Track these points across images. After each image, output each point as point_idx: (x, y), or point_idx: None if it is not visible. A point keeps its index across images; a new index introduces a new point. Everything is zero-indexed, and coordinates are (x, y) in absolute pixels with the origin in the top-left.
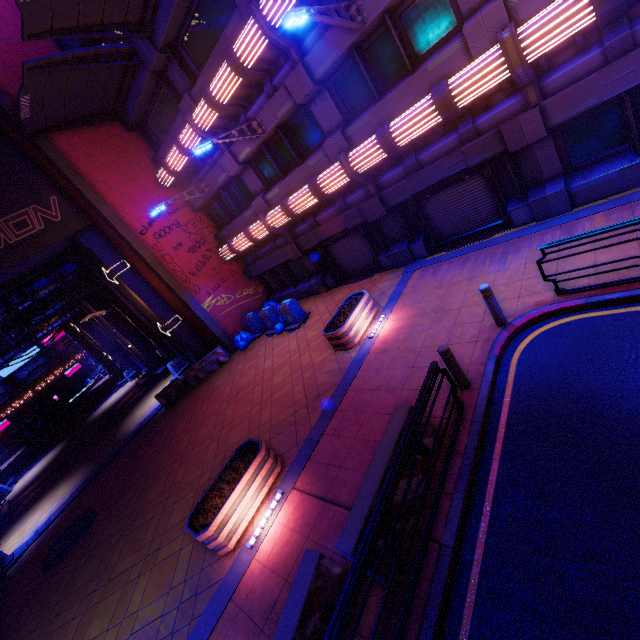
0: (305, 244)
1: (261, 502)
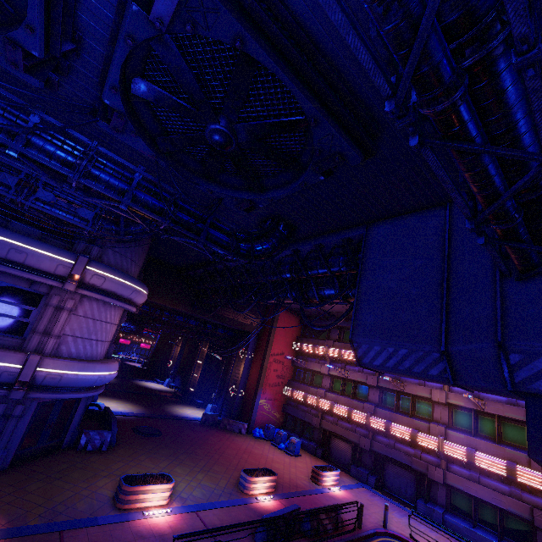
0: (324, 425)
1: (262, 493)
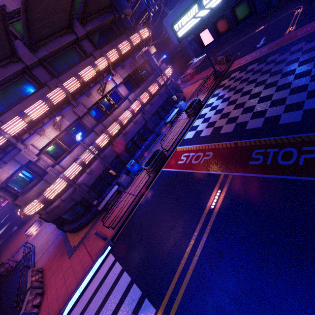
0: None
1: None
